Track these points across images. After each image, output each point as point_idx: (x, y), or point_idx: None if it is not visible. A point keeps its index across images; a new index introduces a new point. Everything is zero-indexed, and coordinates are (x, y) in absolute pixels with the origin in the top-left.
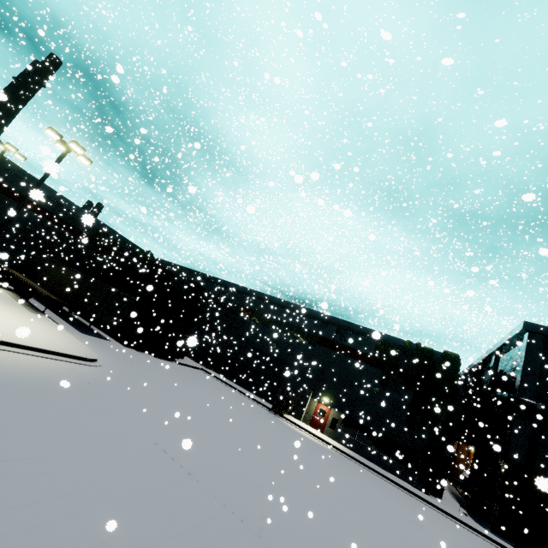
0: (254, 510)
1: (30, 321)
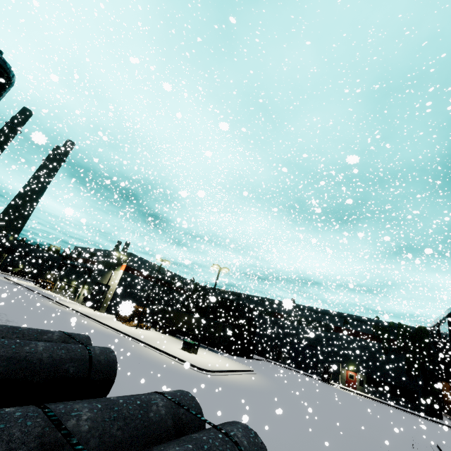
0: (376, 423)
1: (212, 354)
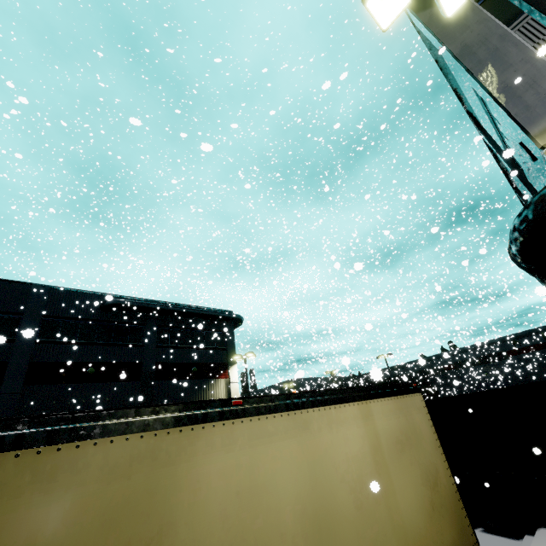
0: None
1: None
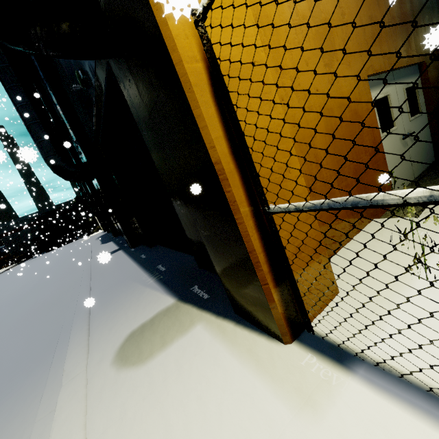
0: None
1: None
